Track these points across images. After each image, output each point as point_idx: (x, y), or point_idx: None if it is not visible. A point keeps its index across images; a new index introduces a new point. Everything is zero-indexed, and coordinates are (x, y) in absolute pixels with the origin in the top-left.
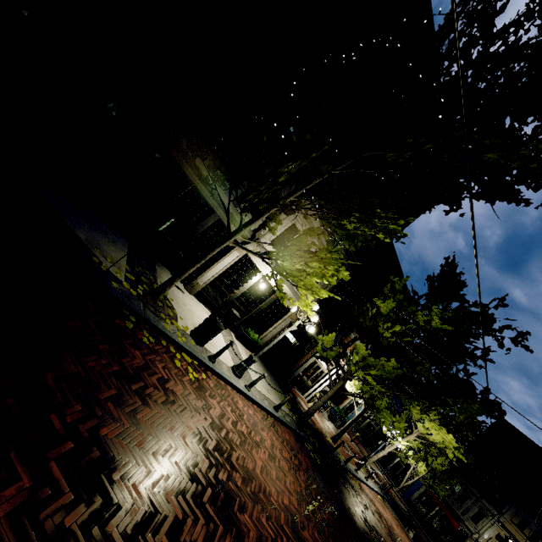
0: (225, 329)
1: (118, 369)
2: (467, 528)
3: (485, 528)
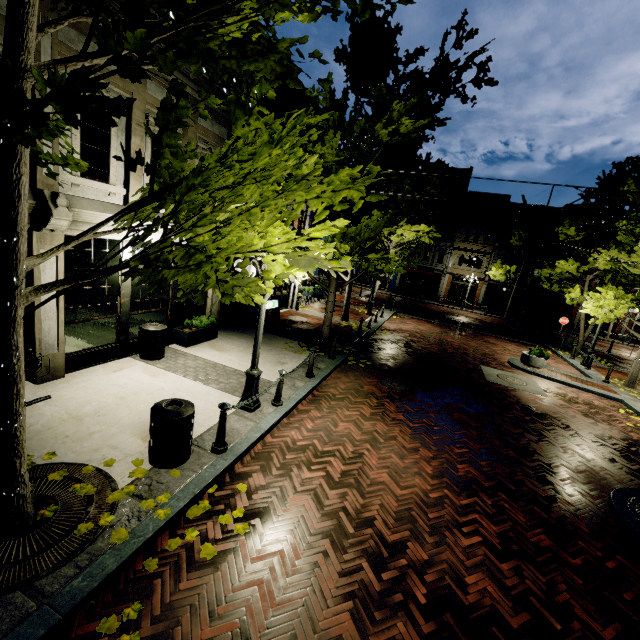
0: (164, 357)
1: None
2: (439, 271)
3: (448, 260)
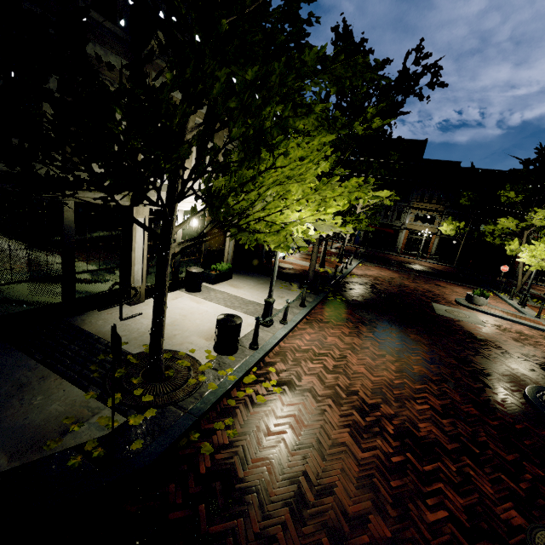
0: (201, 291)
1: (288, 511)
2: (397, 227)
3: (405, 218)
